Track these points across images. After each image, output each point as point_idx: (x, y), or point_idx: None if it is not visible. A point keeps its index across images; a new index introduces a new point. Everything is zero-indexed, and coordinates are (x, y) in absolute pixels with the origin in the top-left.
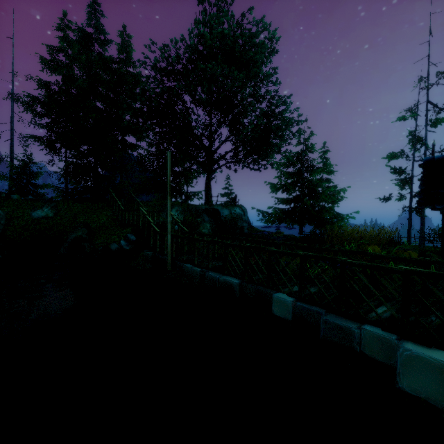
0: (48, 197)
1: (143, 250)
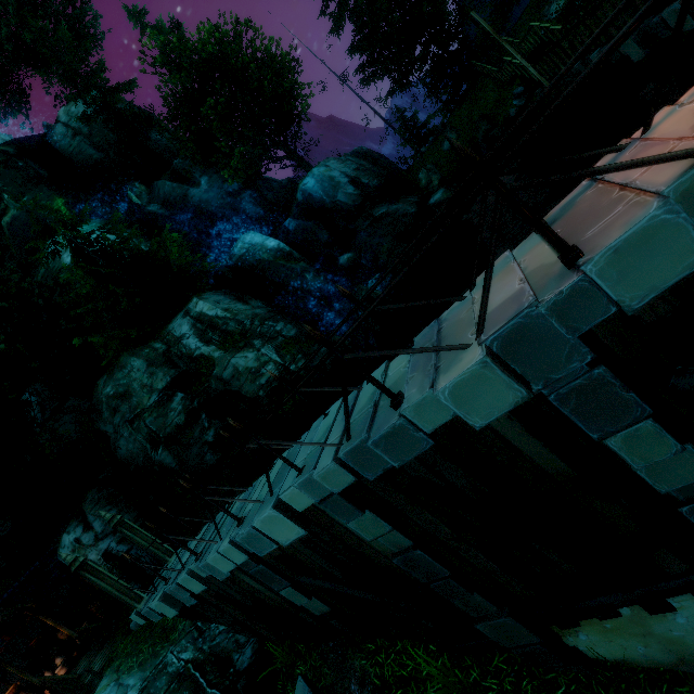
0: (439, 125)
1: (534, 91)
